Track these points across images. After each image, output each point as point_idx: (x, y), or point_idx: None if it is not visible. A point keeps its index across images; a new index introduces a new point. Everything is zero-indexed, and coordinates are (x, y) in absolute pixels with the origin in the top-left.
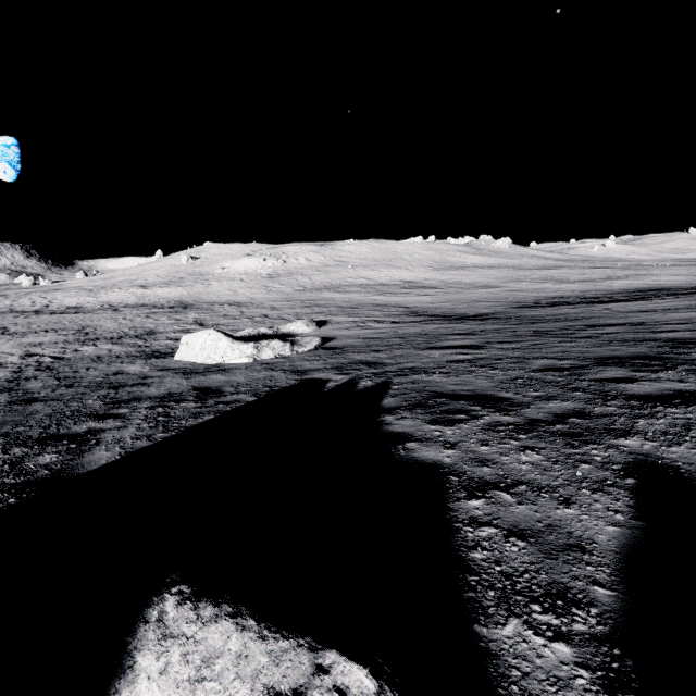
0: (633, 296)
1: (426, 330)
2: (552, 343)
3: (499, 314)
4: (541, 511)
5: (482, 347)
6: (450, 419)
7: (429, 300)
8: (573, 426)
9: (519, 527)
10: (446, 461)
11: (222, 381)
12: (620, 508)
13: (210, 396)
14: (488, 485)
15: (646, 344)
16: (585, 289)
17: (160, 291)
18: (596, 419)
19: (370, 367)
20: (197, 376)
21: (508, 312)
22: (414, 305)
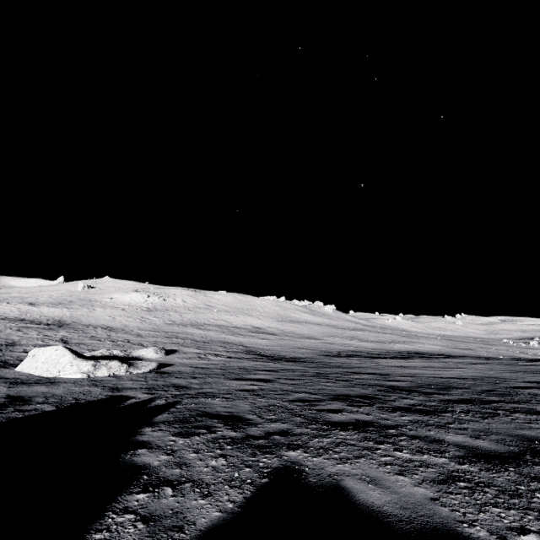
0: (400, 355)
1: (248, 365)
2: (320, 382)
3: (307, 359)
4: (181, 502)
5: (272, 381)
6: (192, 432)
7: (265, 343)
8: (270, 441)
9: (152, 514)
10: (154, 464)
11: (40, 391)
12: (238, 499)
13: (15, 404)
14: (165, 482)
15: (374, 388)
16: (375, 348)
17: (45, 310)
18: (290, 436)
19: (177, 389)
20: (21, 386)
21: (315, 358)
22: (253, 345)
